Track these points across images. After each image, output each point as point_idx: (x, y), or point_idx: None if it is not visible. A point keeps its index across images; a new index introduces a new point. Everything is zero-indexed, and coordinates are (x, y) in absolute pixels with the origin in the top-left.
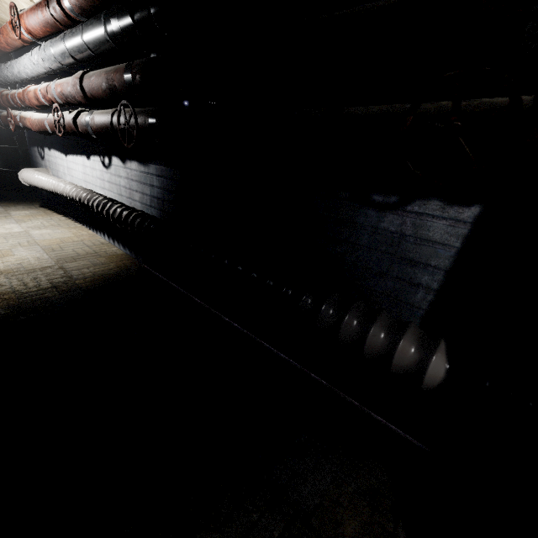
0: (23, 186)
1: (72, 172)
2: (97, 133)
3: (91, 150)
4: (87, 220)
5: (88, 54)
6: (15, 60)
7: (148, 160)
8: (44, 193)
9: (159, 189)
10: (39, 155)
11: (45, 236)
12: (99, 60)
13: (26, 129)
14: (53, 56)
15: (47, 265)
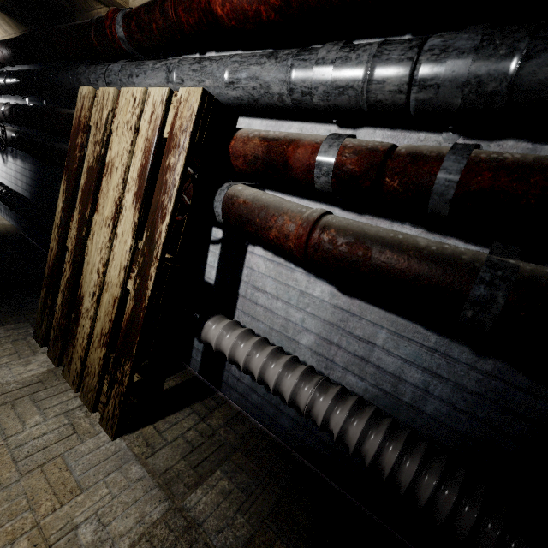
0: None
1: None
2: None
3: None
4: None
5: None
6: None
7: (25, 160)
8: None
9: (30, 179)
10: None
11: None
12: None
13: None
14: None
15: None
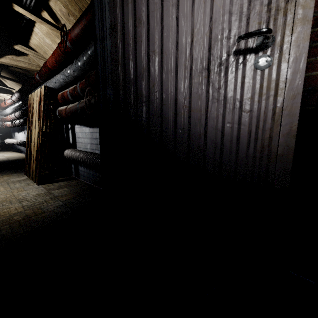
0: (9, 147)
1: (20, 138)
2: (18, 125)
3: (22, 130)
4: (23, 151)
5: (17, 108)
6: (6, 109)
7: None
8: (15, 148)
9: None
10: (14, 135)
11: (8, 155)
12: (22, 108)
13: (11, 128)
14: (12, 109)
15: (4, 158)
